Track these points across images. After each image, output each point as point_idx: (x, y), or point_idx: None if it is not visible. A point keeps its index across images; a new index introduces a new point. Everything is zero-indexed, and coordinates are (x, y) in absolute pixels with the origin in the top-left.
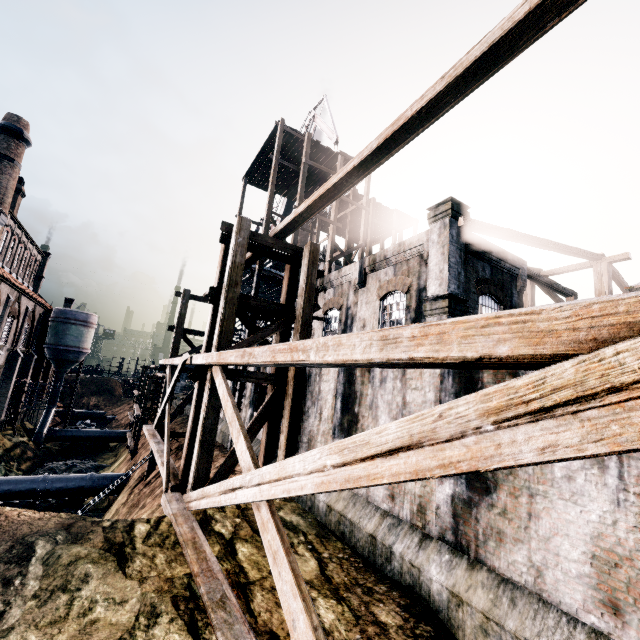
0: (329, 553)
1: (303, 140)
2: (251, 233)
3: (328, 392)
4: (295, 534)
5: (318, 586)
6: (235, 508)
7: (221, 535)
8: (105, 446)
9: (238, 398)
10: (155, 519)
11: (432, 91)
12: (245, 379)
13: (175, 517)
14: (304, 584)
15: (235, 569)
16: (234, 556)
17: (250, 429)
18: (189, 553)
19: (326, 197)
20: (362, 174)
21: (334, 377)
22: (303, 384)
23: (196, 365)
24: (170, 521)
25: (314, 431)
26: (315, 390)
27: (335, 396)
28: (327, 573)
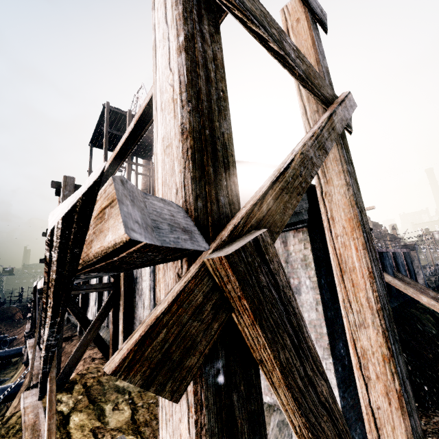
0: (143, 402)
1: (126, 115)
2: (78, 186)
3: (146, 288)
4: (122, 395)
5: (125, 429)
6: (81, 388)
7: (61, 413)
8: (7, 363)
9: (98, 303)
10: (9, 416)
11: (151, 92)
12: (85, 291)
13: (25, 409)
14: (54, 437)
15: (62, 436)
16: (66, 426)
17: (93, 326)
18: (26, 435)
19: (118, 158)
20: (134, 142)
21: (148, 277)
22: (132, 285)
23: (41, 289)
24: (21, 414)
25: (141, 317)
26: (140, 288)
27: (150, 290)
28: (135, 417)
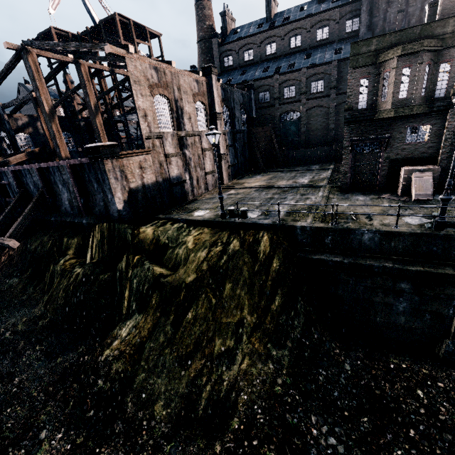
0: None
1: None
2: None
3: None
4: None
5: None
6: None
7: None
8: None
9: None
10: None
11: None
12: None
13: None
14: None
15: None
16: None
17: None
18: None
19: None
20: None
21: None
22: None
23: None
24: None
25: None
26: None
27: None
28: None
